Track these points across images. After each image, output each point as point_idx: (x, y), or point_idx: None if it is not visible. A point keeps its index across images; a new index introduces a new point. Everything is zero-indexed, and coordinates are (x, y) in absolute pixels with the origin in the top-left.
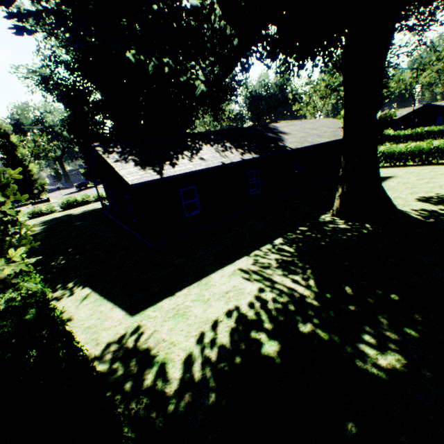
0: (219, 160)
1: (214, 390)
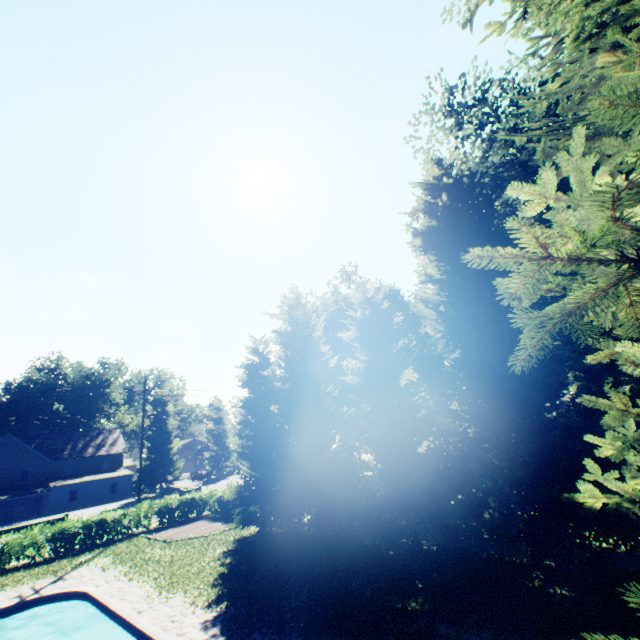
0: None
1: None
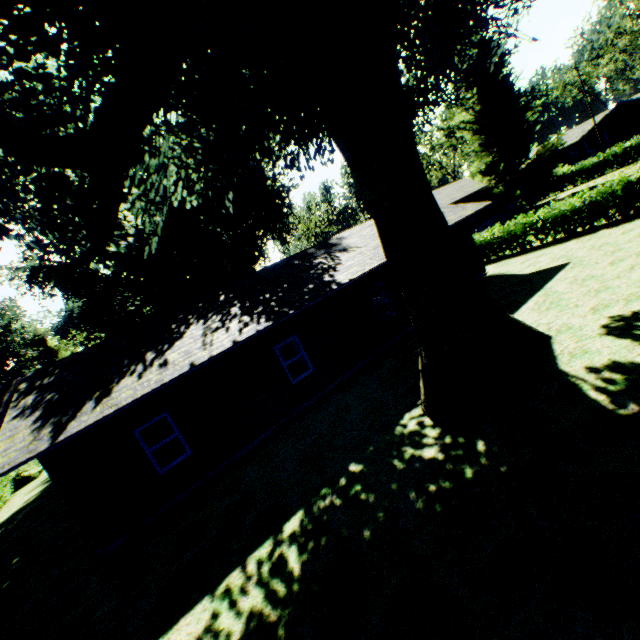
0: (191, 359)
1: None
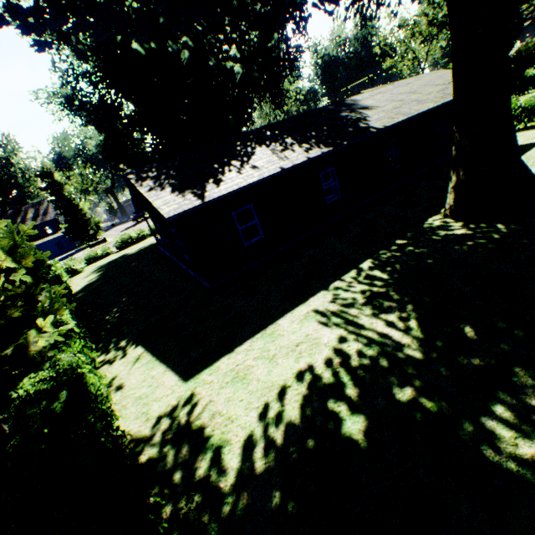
0: (277, 165)
1: (279, 487)
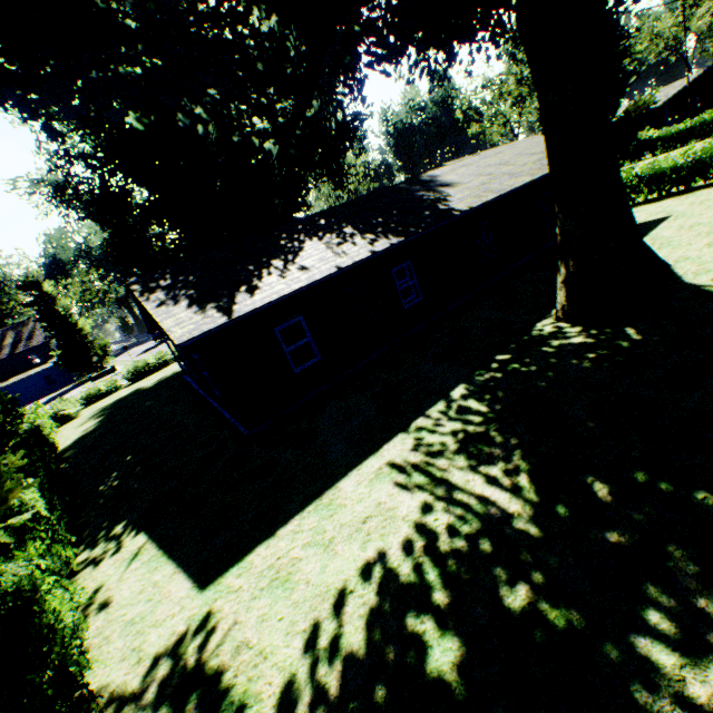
0: (332, 264)
1: None
